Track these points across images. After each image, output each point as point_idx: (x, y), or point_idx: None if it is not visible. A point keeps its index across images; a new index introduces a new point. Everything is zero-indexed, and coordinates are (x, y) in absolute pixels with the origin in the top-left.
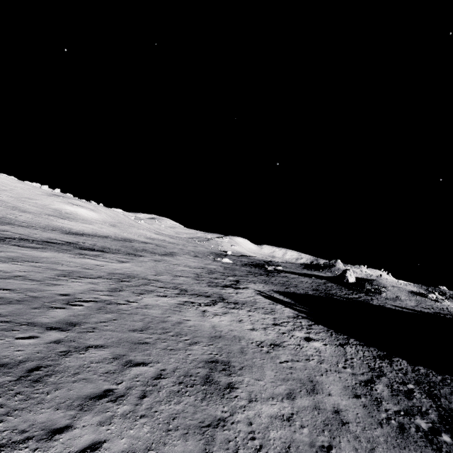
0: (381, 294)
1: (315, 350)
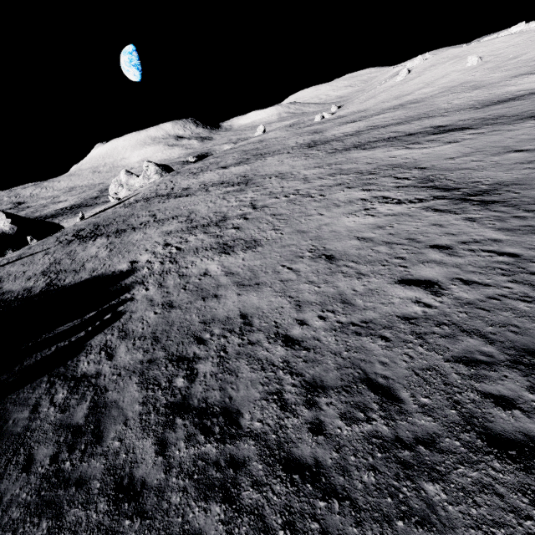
0: None
1: (361, 290)
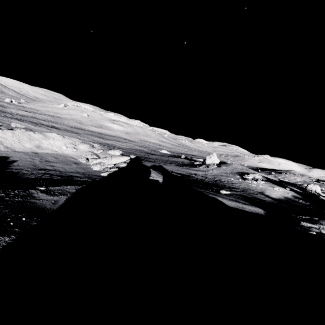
0: (196, 168)
1: None
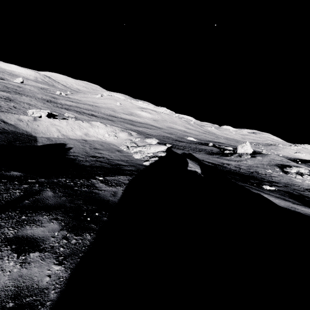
0: (227, 157)
1: None
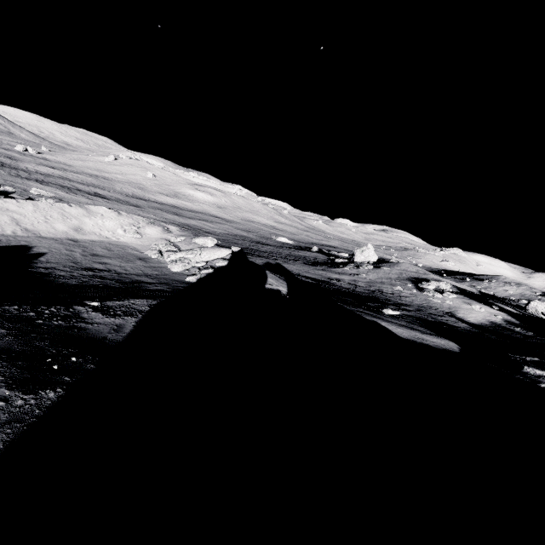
0: (338, 268)
1: None
